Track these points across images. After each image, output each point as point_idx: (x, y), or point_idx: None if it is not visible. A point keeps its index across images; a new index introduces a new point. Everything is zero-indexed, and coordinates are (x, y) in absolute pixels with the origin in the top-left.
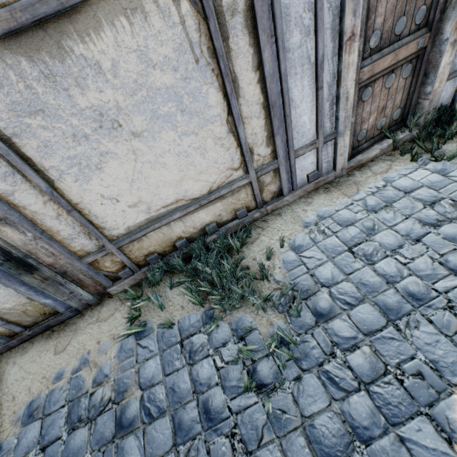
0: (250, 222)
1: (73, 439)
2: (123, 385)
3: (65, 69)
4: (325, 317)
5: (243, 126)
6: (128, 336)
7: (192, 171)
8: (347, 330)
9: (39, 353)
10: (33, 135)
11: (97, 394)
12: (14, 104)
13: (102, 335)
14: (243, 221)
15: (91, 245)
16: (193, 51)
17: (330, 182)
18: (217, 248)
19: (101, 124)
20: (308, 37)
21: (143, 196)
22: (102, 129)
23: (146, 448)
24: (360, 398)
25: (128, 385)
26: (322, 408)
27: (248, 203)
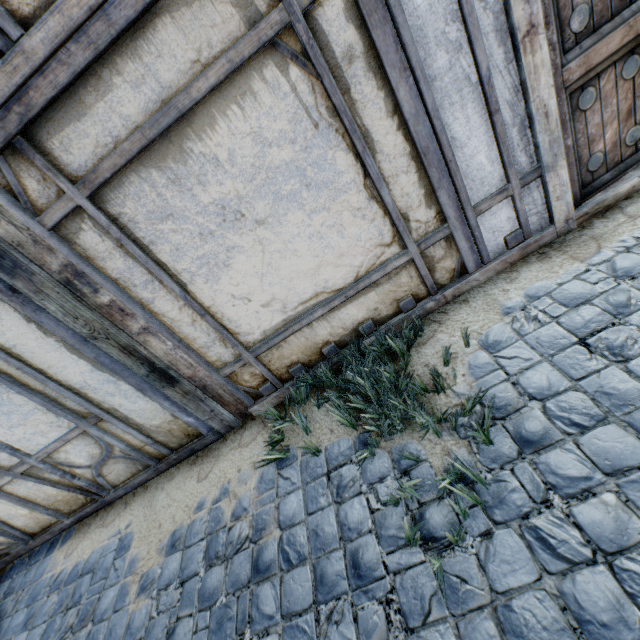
0: (422, 316)
1: (209, 577)
2: (262, 522)
3: (188, 170)
4: (535, 445)
5: (387, 187)
6: (268, 463)
7: (330, 254)
8: (573, 467)
9: (184, 480)
10: (166, 240)
11: (235, 529)
12: (149, 214)
13: (243, 463)
14: (411, 315)
15: (227, 355)
16: (310, 117)
17: (548, 243)
18: (372, 351)
19: (224, 218)
20: (461, 53)
21: (276, 293)
22: (226, 223)
23: (282, 600)
24: (595, 576)
25: (266, 523)
26: (525, 583)
27: (414, 289)
